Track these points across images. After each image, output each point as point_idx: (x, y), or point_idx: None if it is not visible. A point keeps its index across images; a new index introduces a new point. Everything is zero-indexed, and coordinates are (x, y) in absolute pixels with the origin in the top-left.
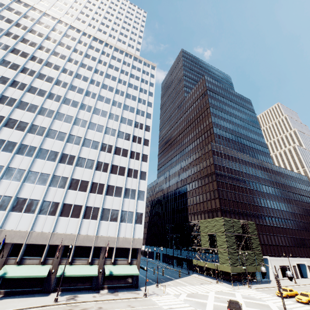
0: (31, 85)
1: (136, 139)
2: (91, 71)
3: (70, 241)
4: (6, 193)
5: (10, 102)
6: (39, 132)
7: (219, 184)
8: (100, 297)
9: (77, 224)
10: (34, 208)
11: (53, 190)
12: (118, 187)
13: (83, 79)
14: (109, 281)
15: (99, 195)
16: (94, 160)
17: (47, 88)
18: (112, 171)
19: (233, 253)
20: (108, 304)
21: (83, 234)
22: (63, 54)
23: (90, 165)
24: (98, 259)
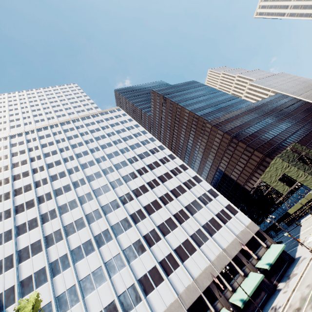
0: (53, 189)
1: (163, 160)
2: (83, 145)
3: (213, 273)
4: (126, 285)
5: (53, 215)
6: (97, 216)
7: (244, 141)
8: (289, 287)
9: (201, 256)
10: (159, 275)
11: (155, 248)
12: (192, 202)
13: (84, 154)
14: (272, 275)
15: (189, 220)
16: (155, 199)
17: (67, 182)
18: (175, 195)
19: (311, 171)
20: (306, 280)
21: (214, 259)
22: (52, 150)
23: (157, 206)
24: (245, 267)
